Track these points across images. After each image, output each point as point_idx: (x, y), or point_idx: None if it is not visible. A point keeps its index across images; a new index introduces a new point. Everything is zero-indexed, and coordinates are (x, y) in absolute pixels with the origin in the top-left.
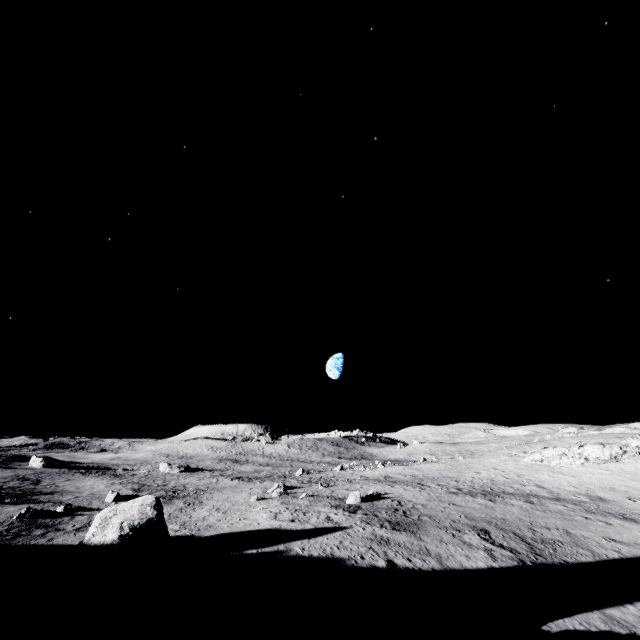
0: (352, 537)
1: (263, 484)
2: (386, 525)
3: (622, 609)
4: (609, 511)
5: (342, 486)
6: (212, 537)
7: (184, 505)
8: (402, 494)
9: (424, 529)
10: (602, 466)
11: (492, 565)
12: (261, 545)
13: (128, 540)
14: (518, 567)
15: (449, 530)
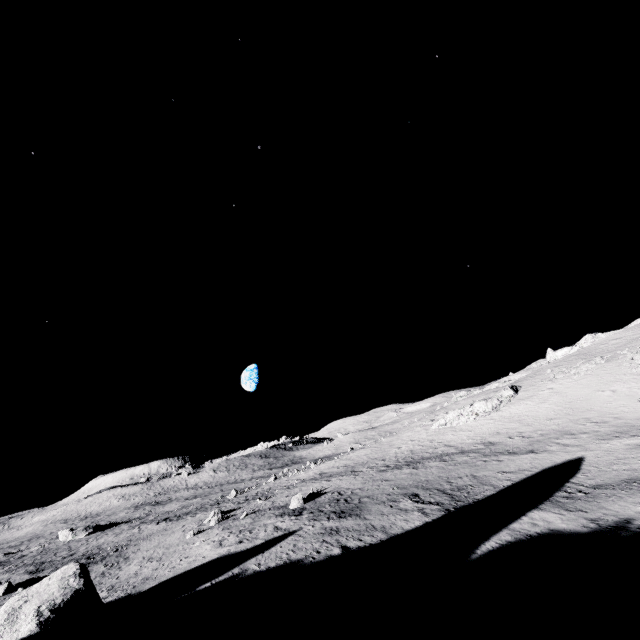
0: (304, 537)
1: (196, 517)
2: (332, 516)
3: (520, 521)
4: (498, 451)
5: (281, 494)
6: (154, 588)
7: (106, 568)
8: (340, 485)
9: (366, 509)
10: (488, 417)
11: (426, 521)
12: (214, 576)
13: (51, 625)
14: (445, 515)
15: (387, 503)
